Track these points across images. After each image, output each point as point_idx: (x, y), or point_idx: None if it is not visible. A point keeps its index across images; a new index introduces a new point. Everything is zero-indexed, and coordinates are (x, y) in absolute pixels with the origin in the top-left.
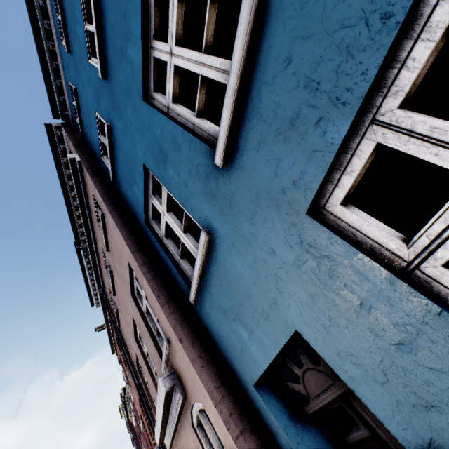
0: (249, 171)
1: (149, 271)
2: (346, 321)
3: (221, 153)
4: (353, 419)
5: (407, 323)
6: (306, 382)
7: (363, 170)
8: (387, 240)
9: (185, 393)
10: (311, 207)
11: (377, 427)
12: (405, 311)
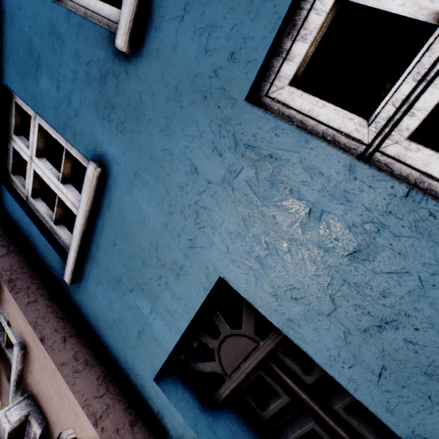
0: (167, 54)
1: None
2: (289, 242)
3: (126, 27)
4: (272, 388)
5: (367, 219)
6: (223, 355)
7: (319, 36)
8: (344, 120)
9: (46, 424)
10: (251, 93)
11: (298, 388)
12: (365, 205)
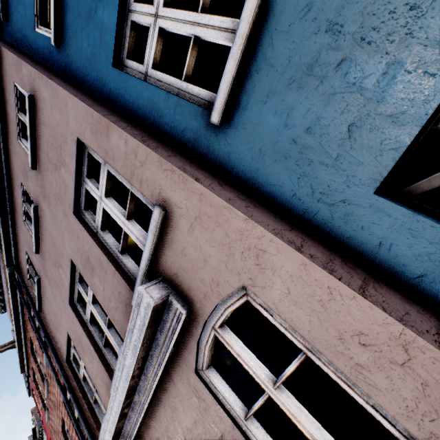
0: None
1: (121, 121)
2: None
3: None
4: None
5: None
6: None
7: None
8: None
9: (189, 307)
10: None
11: None
12: None
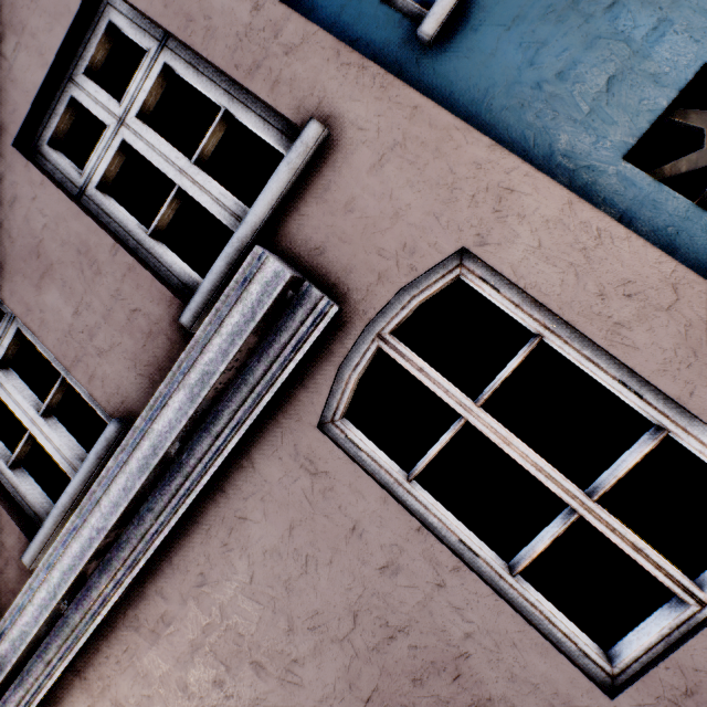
0: None
1: None
2: None
3: None
4: None
5: None
6: None
7: None
8: None
9: (338, 303)
10: None
11: None
12: None
